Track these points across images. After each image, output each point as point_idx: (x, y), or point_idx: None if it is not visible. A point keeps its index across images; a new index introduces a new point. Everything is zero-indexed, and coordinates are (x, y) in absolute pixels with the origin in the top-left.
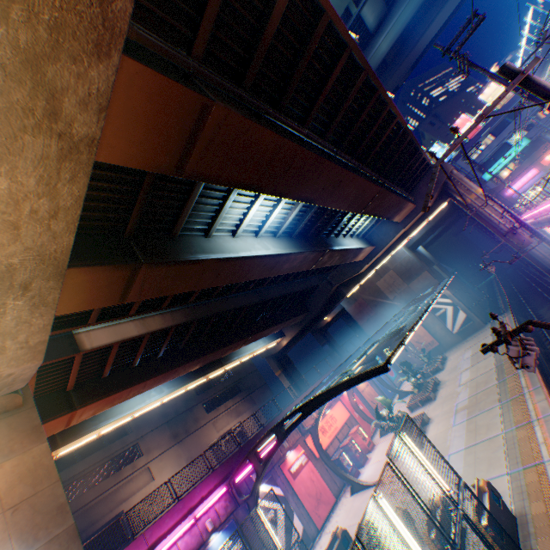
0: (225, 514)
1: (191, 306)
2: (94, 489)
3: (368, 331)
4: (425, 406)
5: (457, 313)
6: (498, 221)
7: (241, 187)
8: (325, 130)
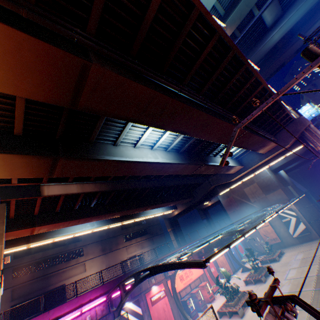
0: (101, 314)
1: (114, 181)
2: (54, 267)
3: (232, 218)
4: (256, 285)
5: (299, 223)
6: None
7: (125, 119)
8: (201, 88)
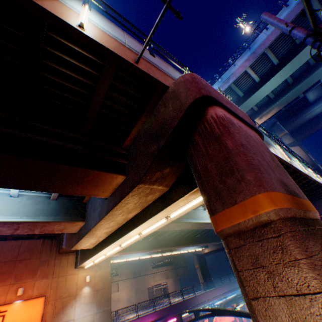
0: None
1: None
2: None
3: None
4: None
5: None
6: None
7: None
8: None
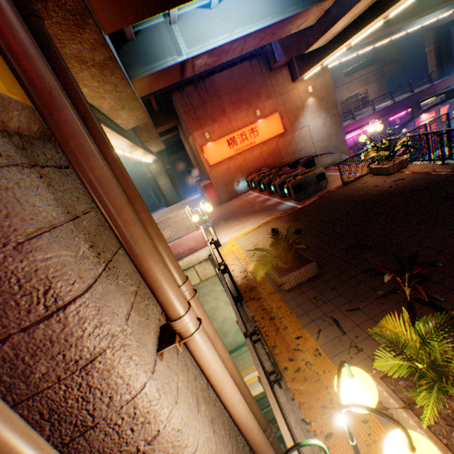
0: (375, 134)
1: None
2: None
3: None
4: None
5: None
6: None
7: None
8: None
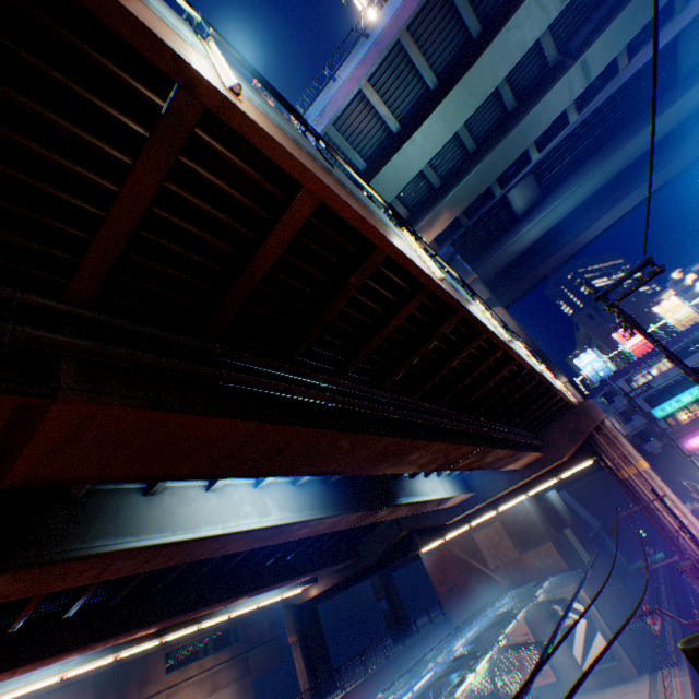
0: None
1: None
2: None
3: (448, 607)
4: None
5: (593, 634)
6: (672, 524)
7: (171, 477)
8: (386, 371)
